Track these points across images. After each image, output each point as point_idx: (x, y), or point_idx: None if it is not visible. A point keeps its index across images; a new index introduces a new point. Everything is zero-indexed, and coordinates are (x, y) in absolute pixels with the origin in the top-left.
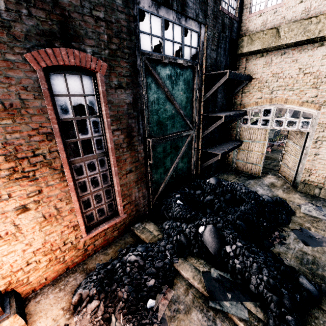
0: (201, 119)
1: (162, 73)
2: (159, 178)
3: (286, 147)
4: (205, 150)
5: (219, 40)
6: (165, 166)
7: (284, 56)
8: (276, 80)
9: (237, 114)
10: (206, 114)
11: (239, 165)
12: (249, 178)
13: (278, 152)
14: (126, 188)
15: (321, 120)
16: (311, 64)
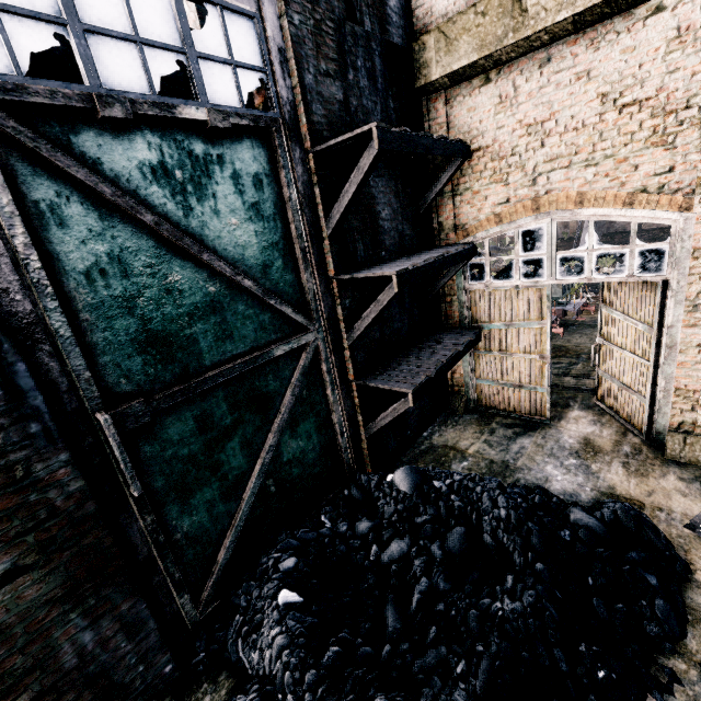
0: (335, 291)
1: (113, 159)
2: (207, 519)
3: (605, 328)
4: (367, 383)
5: (343, 45)
6: (226, 474)
7: (551, 69)
8: (539, 142)
9: (443, 258)
10: (343, 276)
11: (486, 394)
12: (520, 431)
13: (581, 329)
14: (5, 648)
15: (699, 240)
16: (637, 75)
